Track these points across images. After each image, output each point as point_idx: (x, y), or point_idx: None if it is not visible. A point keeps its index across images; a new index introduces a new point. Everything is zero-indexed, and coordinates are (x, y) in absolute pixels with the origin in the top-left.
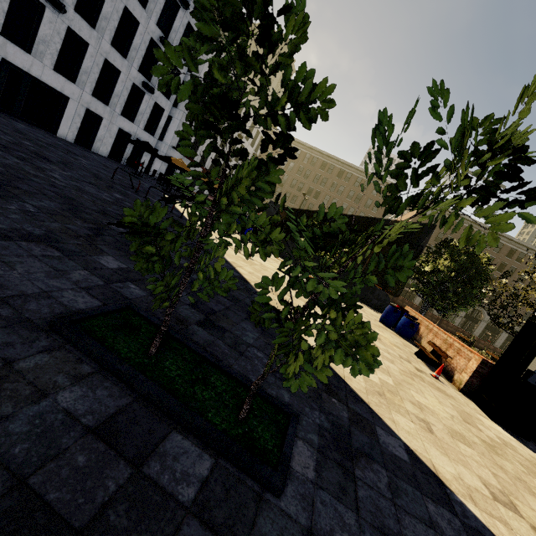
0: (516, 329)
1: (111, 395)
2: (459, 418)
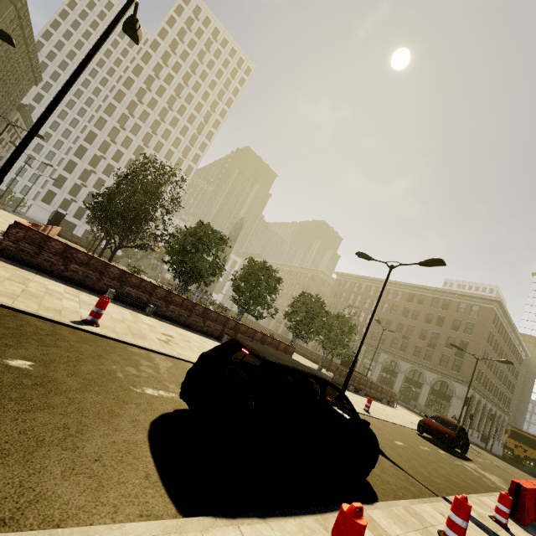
0: (437, 378)
1: None
2: None
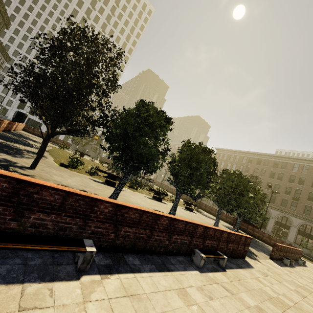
0: (302, 222)
1: None
2: None
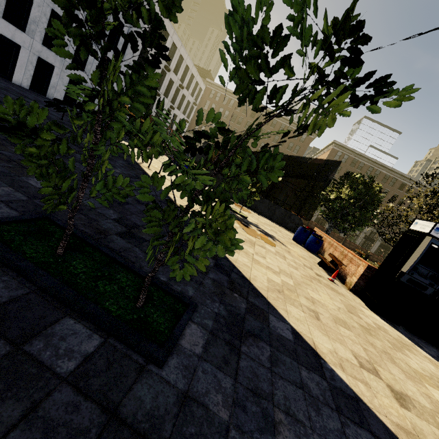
0: None
1: (7, 287)
2: (344, 309)
